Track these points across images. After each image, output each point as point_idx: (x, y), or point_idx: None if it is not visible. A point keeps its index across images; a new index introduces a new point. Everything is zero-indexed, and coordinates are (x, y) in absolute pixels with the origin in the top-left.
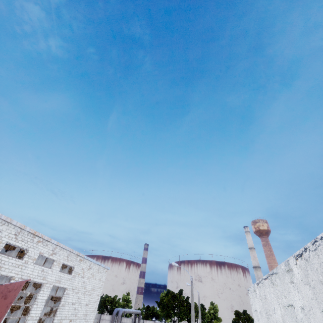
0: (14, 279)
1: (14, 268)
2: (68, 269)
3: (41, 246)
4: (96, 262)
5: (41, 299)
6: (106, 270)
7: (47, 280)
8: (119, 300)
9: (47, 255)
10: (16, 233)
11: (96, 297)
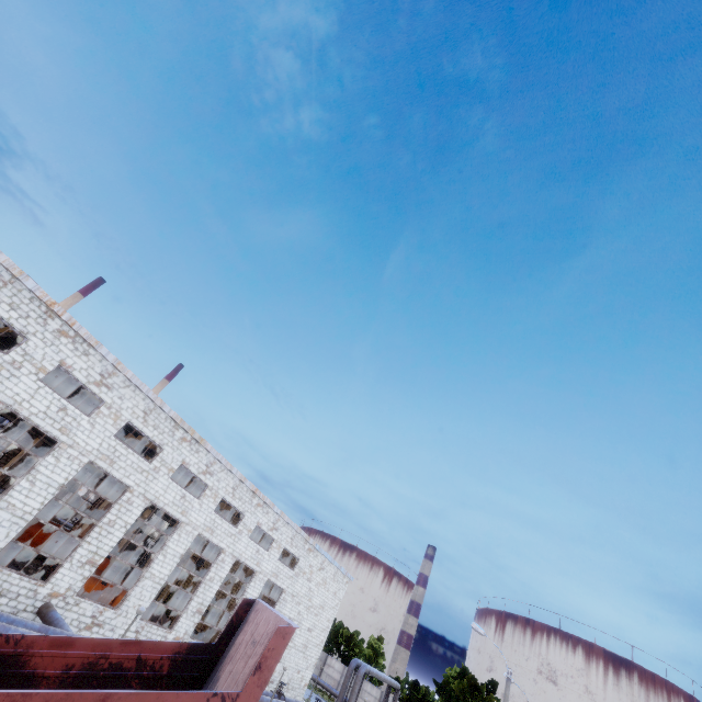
0: (224, 553)
1: (226, 537)
2: (289, 558)
3: (260, 512)
4: (333, 560)
5: (251, 594)
6: (348, 580)
7: (261, 568)
8: (362, 643)
9: (266, 529)
10: (234, 486)
11: (325, 621)
